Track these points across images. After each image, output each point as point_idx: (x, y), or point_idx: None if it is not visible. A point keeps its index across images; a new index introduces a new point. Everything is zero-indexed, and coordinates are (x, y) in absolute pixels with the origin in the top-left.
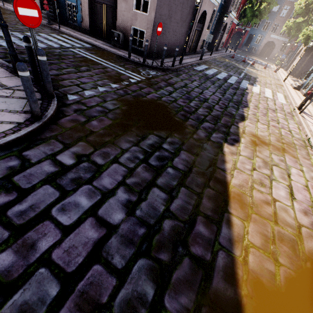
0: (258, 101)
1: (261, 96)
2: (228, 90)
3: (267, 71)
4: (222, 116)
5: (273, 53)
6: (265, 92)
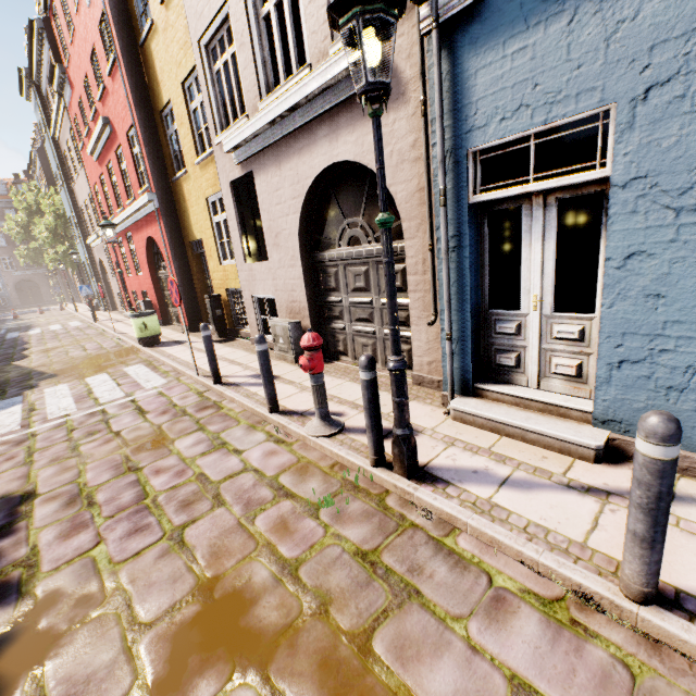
0: (42, 336)
1: (46, 332)
2: None
3: (48, 314)
4: None
5: (45, 293)
6: (51, 328)
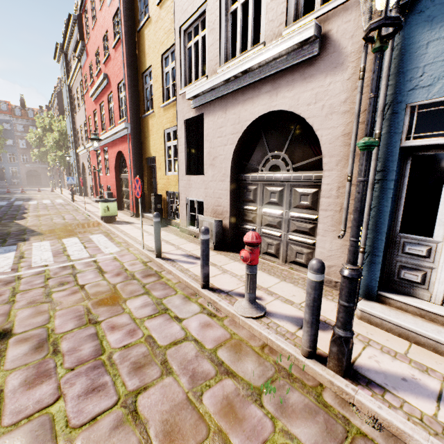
0: (37, 206)
1: (40, 203)
2: (2, 208)
3: (43, 192)
4: (5, 216)
5: (44, 179)
6: (44, 202)
